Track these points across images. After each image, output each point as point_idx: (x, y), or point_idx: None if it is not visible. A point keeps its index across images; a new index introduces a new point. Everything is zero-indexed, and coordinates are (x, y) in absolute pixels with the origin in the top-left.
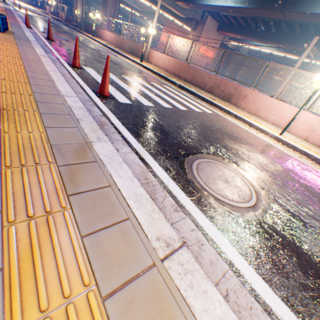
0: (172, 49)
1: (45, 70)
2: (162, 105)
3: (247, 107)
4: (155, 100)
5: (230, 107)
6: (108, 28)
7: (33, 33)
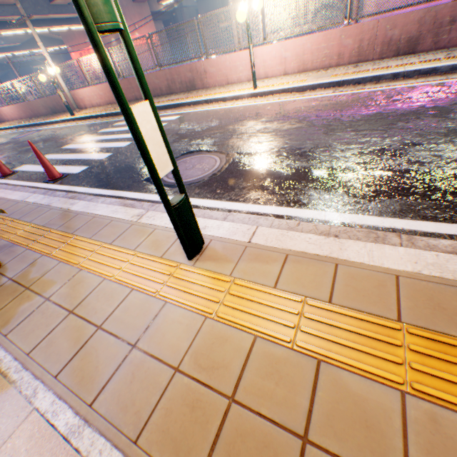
0: (94, 74)
1: None
2: (121, 147)
3: (215, 82)
4: (112, 147)
5: (198, 95)
6: None
7: None
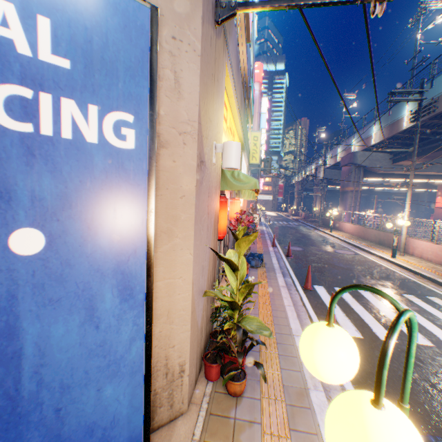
0: None
1: (283, 304)
2: None
3: None
4: (402, 330)
5: None
6: (347, 217)
7: (276, 252)
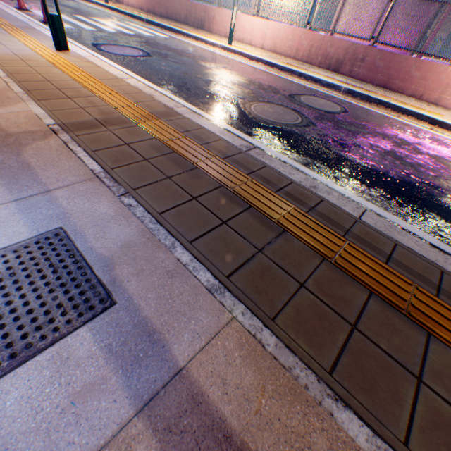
0: None
1: None
2: (107, 31)
3: (218, 30)
4: (102, 29)
5: (199, 33)
6: None
7: None
